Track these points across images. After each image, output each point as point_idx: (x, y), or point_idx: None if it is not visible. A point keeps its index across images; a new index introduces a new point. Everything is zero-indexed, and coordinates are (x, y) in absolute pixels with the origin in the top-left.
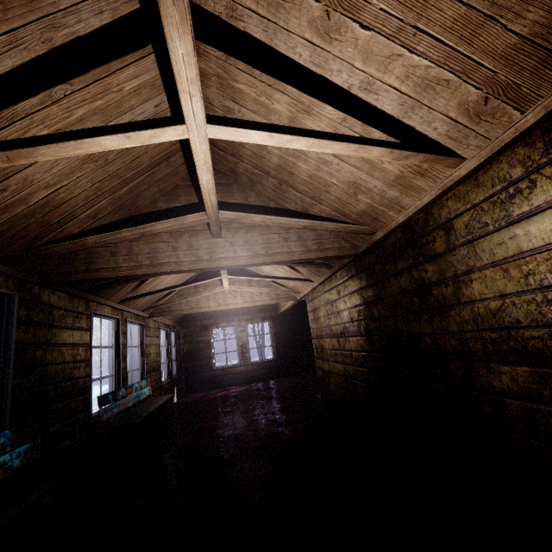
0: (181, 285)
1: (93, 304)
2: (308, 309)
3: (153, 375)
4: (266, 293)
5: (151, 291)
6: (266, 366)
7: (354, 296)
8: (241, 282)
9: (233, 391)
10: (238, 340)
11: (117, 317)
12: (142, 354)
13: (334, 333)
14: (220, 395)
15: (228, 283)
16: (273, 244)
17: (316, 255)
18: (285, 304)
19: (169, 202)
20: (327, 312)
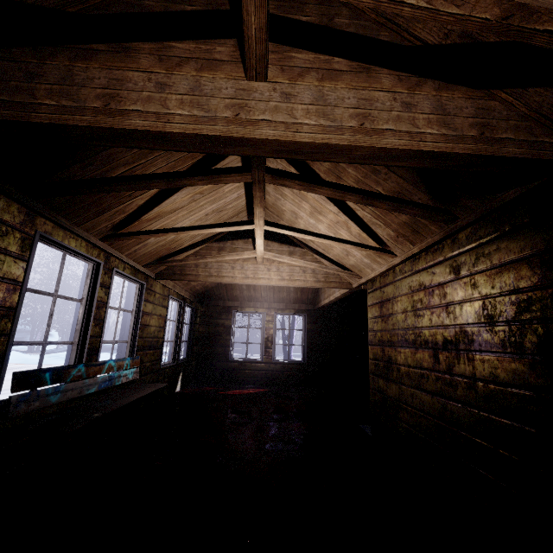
0: (194, 227)
1: (45, 223)
2: (369, 301)
3: (148, 354)
4: (310, 272)
5: (149, 230)
6: (292, 369)
7: (511, 270)
8: (280, 252)
9: (248, 391)
10: (263, 331)
11: (96, 260)
12: (136, 322)
13: (425, 340)
14: (231, 394)
15: (263, 250)
16: (379, 111)
17: (476, 149)
18: (329, 296)
19: (169, 0)
20: (413, 305)
